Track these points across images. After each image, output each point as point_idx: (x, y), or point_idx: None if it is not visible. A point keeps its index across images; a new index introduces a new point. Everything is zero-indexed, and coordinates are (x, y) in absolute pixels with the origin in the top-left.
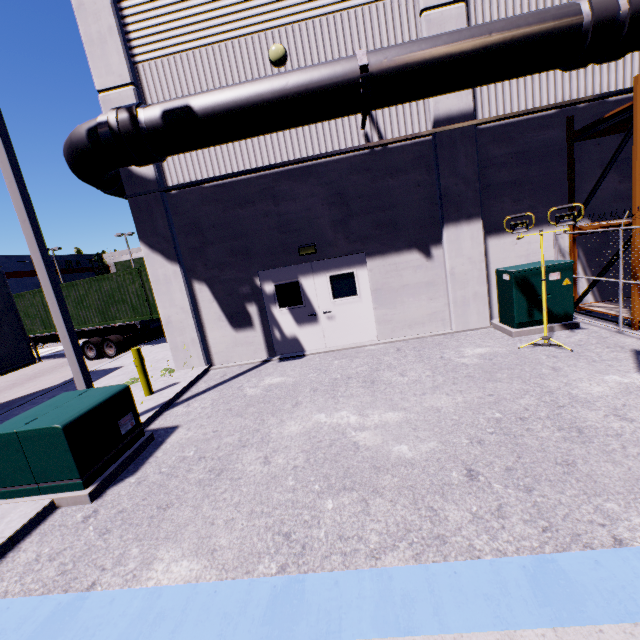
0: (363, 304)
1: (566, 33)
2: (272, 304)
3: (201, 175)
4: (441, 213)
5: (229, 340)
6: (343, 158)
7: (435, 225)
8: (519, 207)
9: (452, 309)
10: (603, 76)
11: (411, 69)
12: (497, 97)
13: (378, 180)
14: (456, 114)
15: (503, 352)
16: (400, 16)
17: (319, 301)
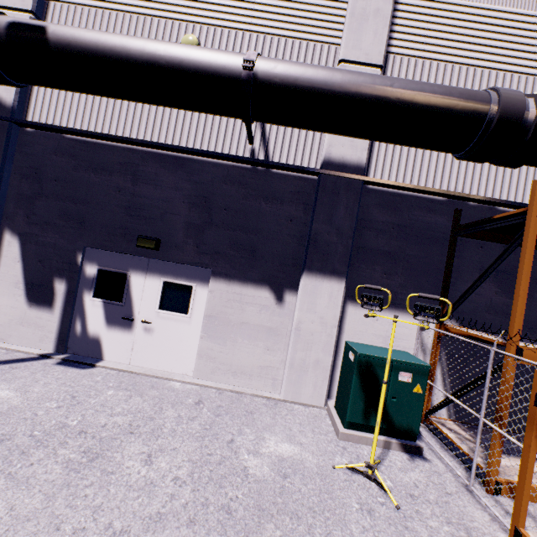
0: (191, 327)
1: (469, 115)
2: (87, 289)
3: (67, 124)
4: (305, 257)
5: (16, 314)
6: (222, 164)
7: (296, 267)
8: (389, 281)
9: (287, 370)
10: (497, 184)
11: (300, 87)
12: (392, 165)
13: (251, 199)
14: (347, 164)
15: (310, 466)
16: (320, 59)
17: (142, 305)
